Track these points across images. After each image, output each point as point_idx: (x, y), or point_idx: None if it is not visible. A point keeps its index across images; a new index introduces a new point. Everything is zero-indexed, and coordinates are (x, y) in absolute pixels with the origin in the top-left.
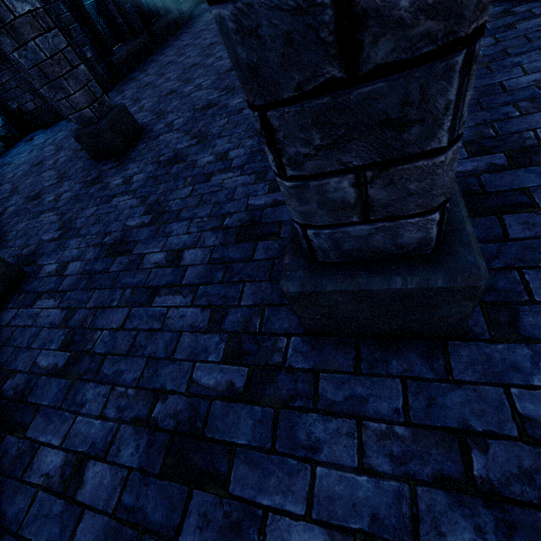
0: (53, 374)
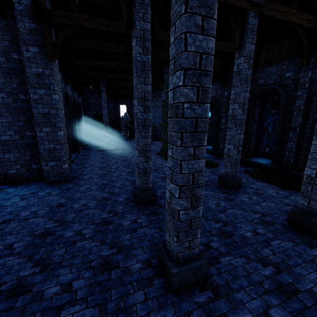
0: (277, 273)
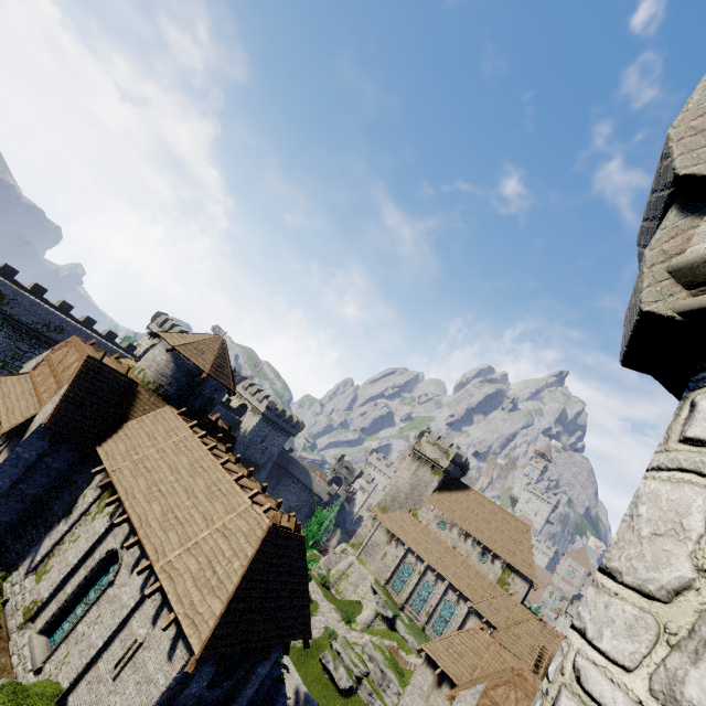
0: None
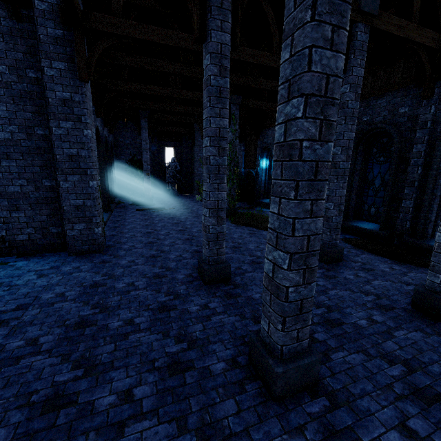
0: (409, 373)
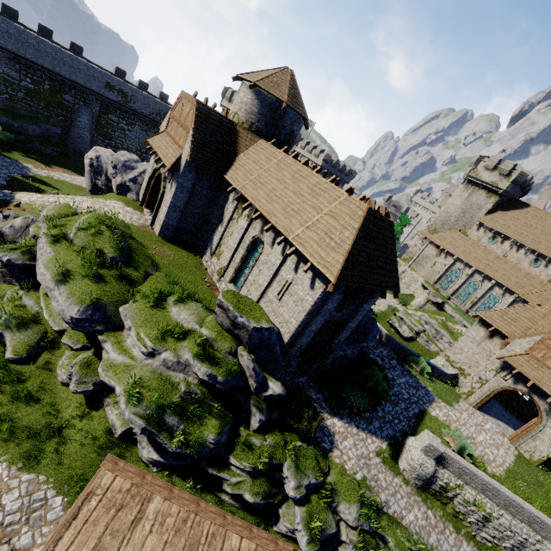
0: None
